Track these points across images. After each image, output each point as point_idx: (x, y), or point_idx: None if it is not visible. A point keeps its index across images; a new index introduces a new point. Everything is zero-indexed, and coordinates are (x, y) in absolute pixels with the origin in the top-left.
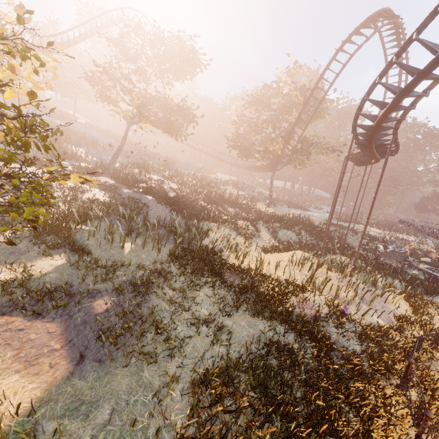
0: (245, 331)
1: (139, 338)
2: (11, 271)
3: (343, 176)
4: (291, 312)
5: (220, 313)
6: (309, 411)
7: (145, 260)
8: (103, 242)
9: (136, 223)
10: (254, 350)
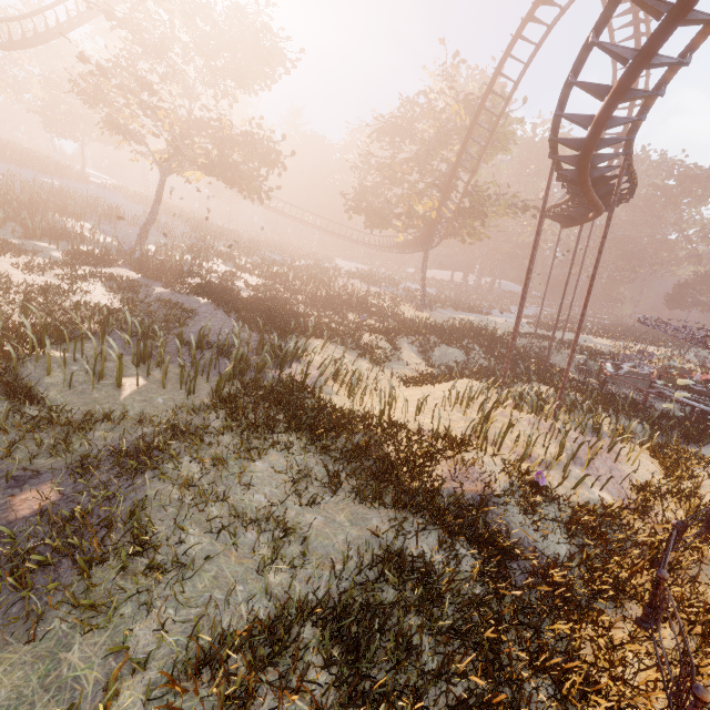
0: (341, 533)
1: (85, 570)
2: None
3: (536, 241)
4: (437, 490)
5: (297, 499)
6: (452, 702)
7: (159, 408)
8: (83, 378)
9: (164, 342)
10: (354, 571)
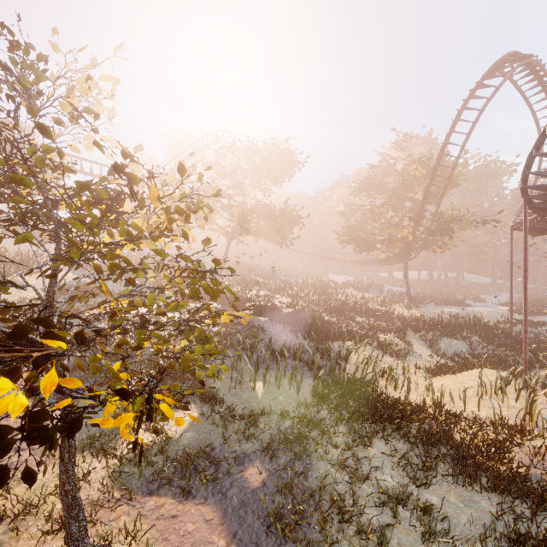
0: (462, 513)
1: (322, 530)
2: (146, 432)
3: (526, 254)
4: (523, 476)
5: (410, 481)
6: None
7: (285, 405)
8: (231, 384)
9: (258, 353)
10: None
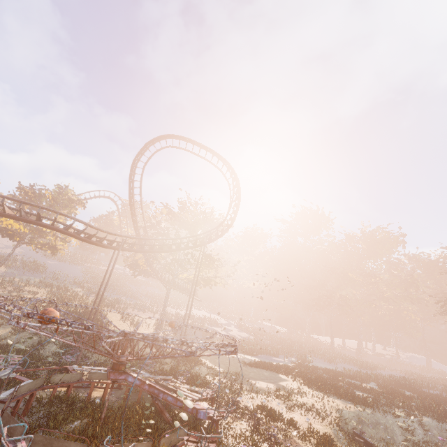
0: None
1: None
2: None
3: None
4: None
5: None
6: None
7: None
8: None
9: None
10: None
